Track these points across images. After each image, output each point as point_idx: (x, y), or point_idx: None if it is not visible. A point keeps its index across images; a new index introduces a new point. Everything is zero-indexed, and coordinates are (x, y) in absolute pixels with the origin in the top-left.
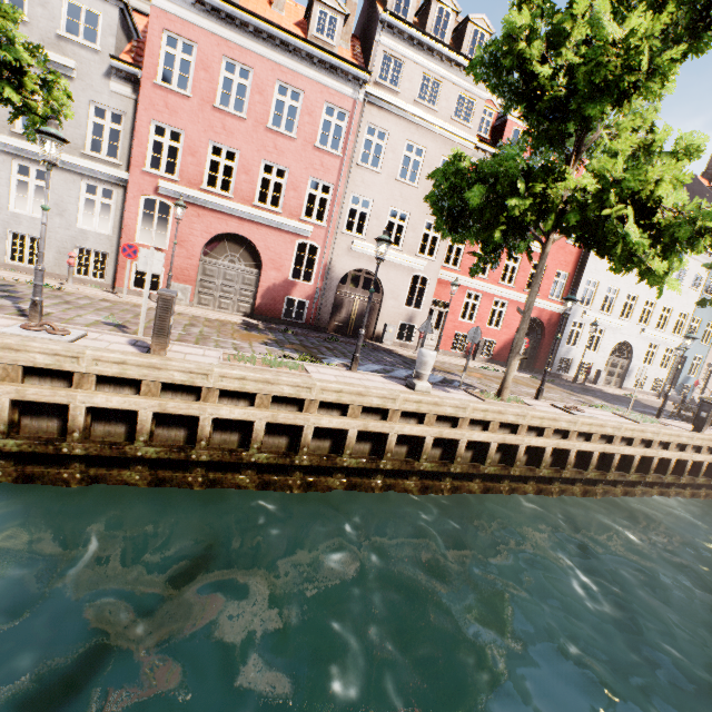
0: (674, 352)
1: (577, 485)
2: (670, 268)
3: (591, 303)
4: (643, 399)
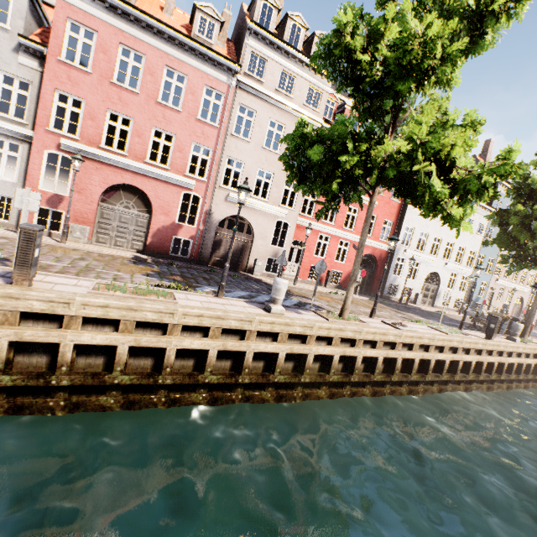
0: (468, 279)
1: (404, 386)
2: (464, 214)
3: (409, 243)
4: (449, 314)
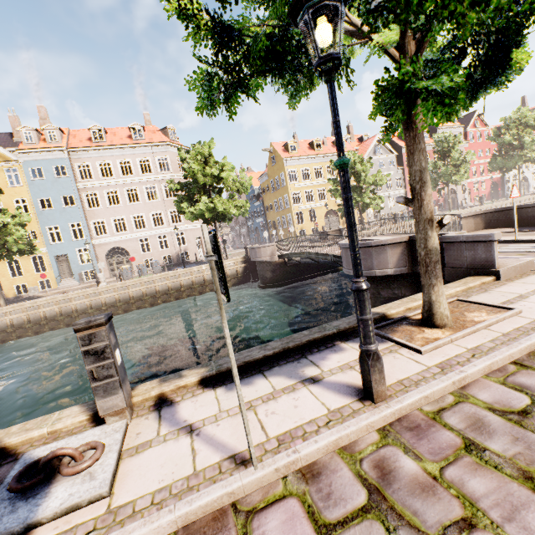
0: None
1: None
2: None
3: None
4: None
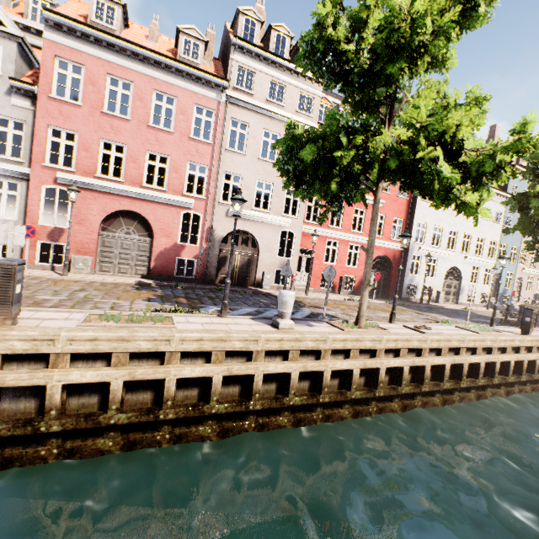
0: (492, 271)
1: (437, 396)
2: (480, 200)
3: (423, 240)
4: (476, 311)
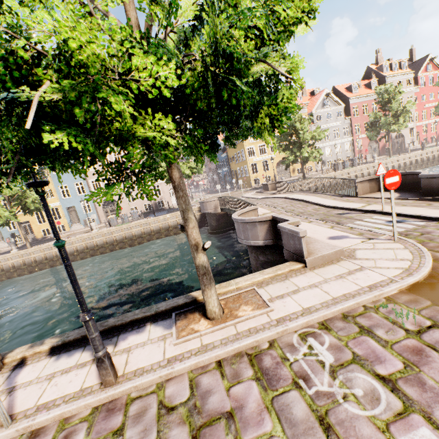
0: None
1: None
2: None
3: None
4: None
